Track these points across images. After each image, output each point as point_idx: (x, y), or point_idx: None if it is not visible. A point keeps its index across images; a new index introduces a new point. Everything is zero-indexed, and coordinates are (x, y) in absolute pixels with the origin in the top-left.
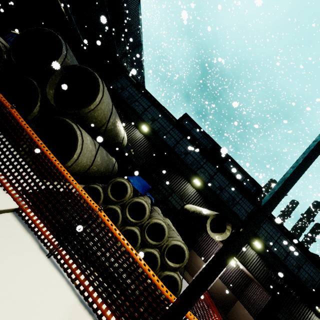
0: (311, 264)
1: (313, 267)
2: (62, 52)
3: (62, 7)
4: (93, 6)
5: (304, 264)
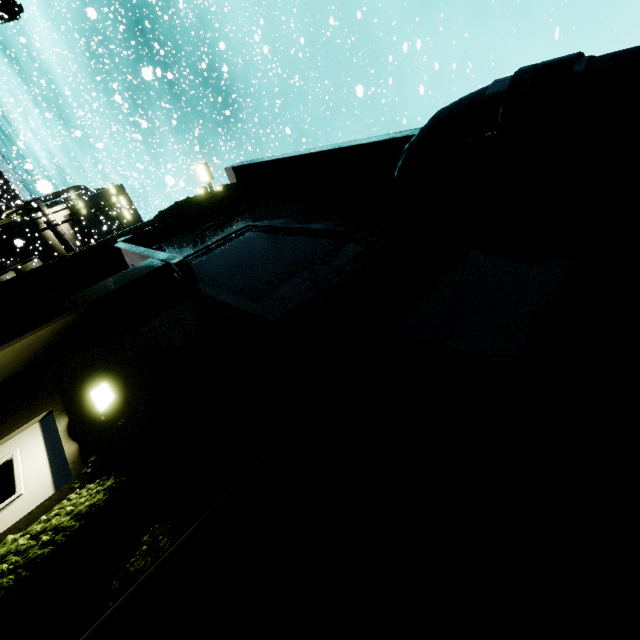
0: None
1: None
2: (30, 258)
3: None
4: None
5: None
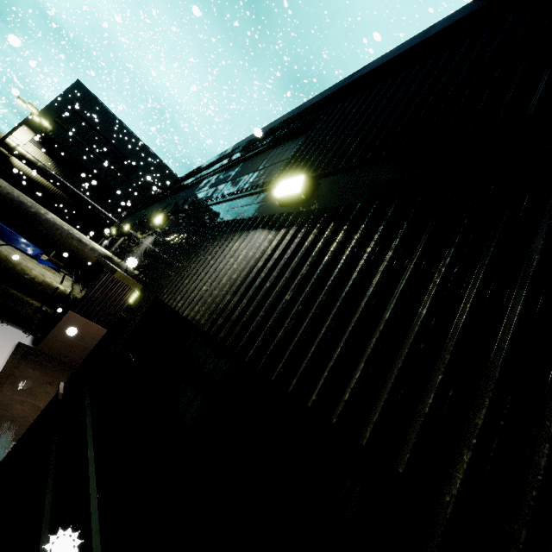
0: (286, 142)
1: (293, 140)
2: None
3: (88, 205)
4: (130, 199)
5: (266, 159)
